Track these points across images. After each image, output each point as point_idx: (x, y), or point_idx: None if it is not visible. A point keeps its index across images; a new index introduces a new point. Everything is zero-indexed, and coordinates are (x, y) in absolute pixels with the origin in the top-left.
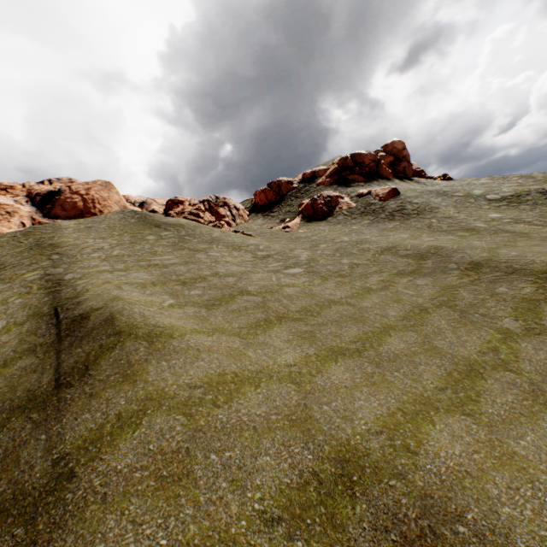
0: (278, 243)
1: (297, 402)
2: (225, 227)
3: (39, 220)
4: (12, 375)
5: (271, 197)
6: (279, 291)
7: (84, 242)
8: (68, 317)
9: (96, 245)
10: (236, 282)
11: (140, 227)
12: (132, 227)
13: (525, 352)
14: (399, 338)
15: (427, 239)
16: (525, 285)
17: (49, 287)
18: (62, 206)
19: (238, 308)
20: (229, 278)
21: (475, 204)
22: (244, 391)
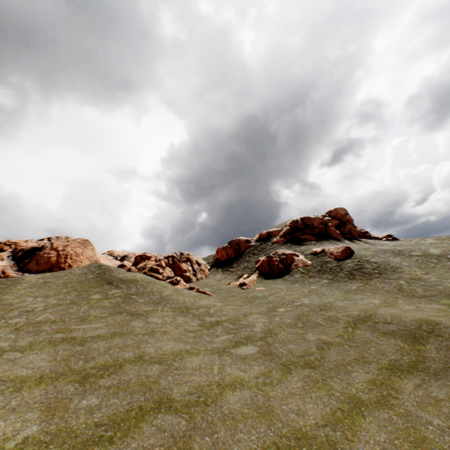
0: (232, 303)
1: None
2: (181, 283)
3: (9, 274)
4: None
5: (231, 253)
6: (218, 402)
7: (21, 301)
8: None
9: (29, 306)
10: (159, 376)
11: (93, 284)
12: (85, 283)
13: None
14: None
15: (407, 307)
16: None
17: None
18: (38, 260)
19: None
20: (154, 366)
21: (440, 264)
22: None
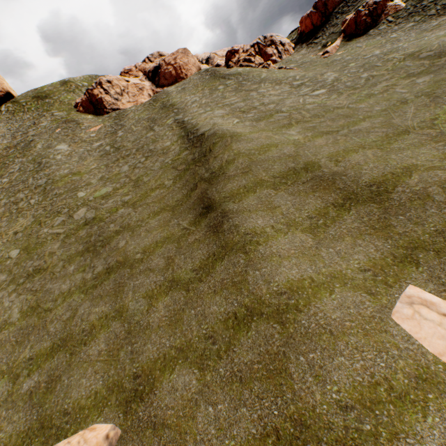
0: (313, 71)
1: (294, 151)
2: (271, 67)
3: (156, 91)
4: (183, 157)
5: (316, 20)
6: (302, 108)
7: (185, 99)
8: (195, 135)
9: (192, 100)
10: (274, 107)
11: (212, 82)
12: (208, 83)
13: None
14: (369, 122)
15: None
16: None
17: (180, 126)
18: (164, 77)
19: (274, 121)
20: (270, 105)
21: None
22: (270, 150)
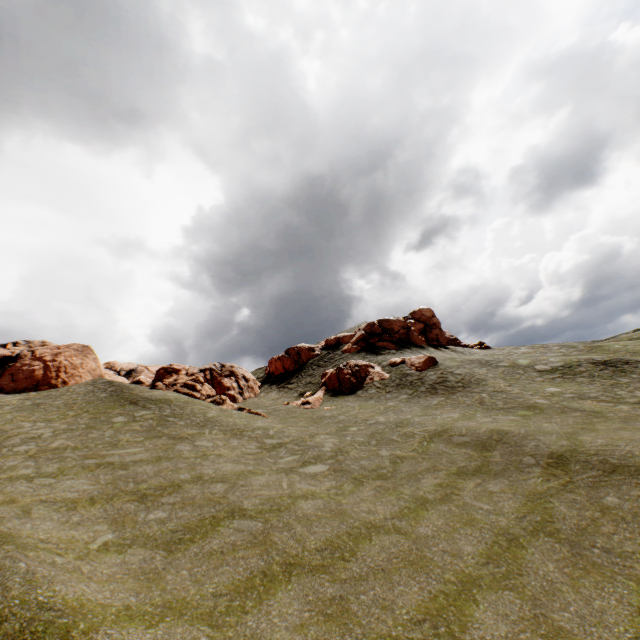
0: (294, 424)
1: None
2: (227, 403)
3: None
4: None
5: (289, 364)
6: (292, 508)
7: (16, 426)
8: None
9: (31, 432)
10: (226, 492)
11: (109, 404)
12: (99, 404)
13: None
14: (493, 609)
15: (484, 420)
16: (639, 491)
17: None
18: (14, 375)
19: (221, 547)
20: (217, 484)
21: (526, 375)
22: None
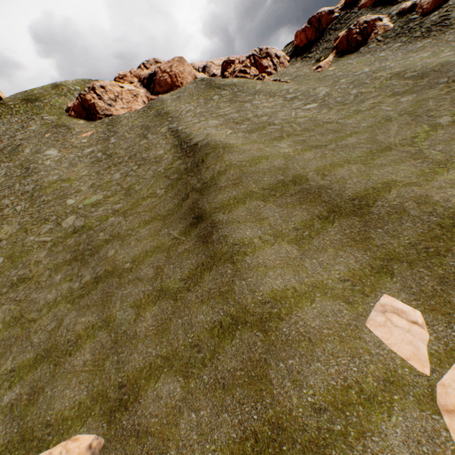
0: (306, 85)
1: (283, 164)
2: (265, 79)
3: (150, 98)
4: (176, 167)
5: (310, 35)
6: (293, 121)
7: (179, 108)
8: (188, 145)
9: (186, 109)
10: (267, 119)
11: (208, 91)
12: (203, 92)
13: (435, 136)
14: (356, 138)
15: (445, 55)
16: None
17: (174, 134)
18: (159, 84)
19: (266, 133)
20: (263, 117)
21: None
22: (261, 162)
